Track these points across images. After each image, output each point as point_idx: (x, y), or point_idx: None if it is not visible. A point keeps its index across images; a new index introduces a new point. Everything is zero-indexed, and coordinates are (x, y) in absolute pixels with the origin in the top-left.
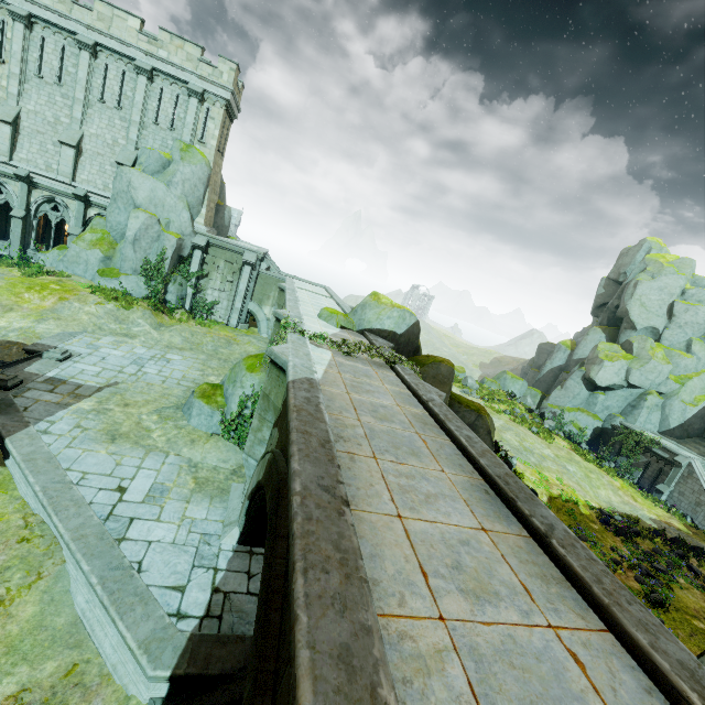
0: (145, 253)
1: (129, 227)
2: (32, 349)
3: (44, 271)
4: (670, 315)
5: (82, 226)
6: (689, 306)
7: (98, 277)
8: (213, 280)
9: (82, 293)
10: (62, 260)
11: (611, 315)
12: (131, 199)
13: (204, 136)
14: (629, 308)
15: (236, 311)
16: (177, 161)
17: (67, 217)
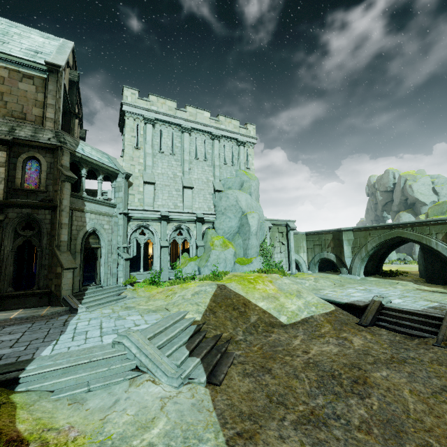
0: (258, 239)
1: (251, 224)
2: (364, 304)
3: (207, 276)
4: (436, 193)
5: (201, 239)
6: (442, 187)
7: (240, 266)
8: (275, 247)
9: (265, 275)
10: (206, 265)
11: (404, 204)
12: (239, 208)
13: (248, 165)
14: (417, 197)
15: (293, 262)
16: (247, 180)
17: (187, 237)
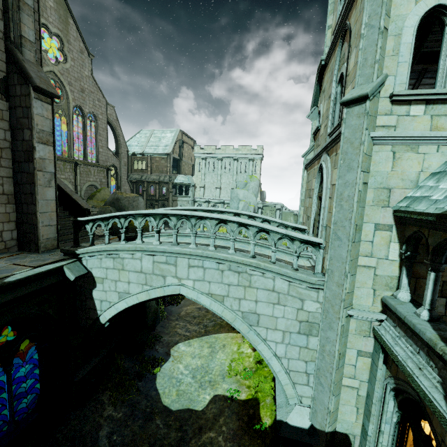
0: None
1: (239, 207)
2: None
3: None
4: None
5: None
6: None
7: None
8: None
9: None
10: None
11: None
12: (238, 198)
13: (255, 171)
14: None
15: None
16: (249, 182)
17: None
